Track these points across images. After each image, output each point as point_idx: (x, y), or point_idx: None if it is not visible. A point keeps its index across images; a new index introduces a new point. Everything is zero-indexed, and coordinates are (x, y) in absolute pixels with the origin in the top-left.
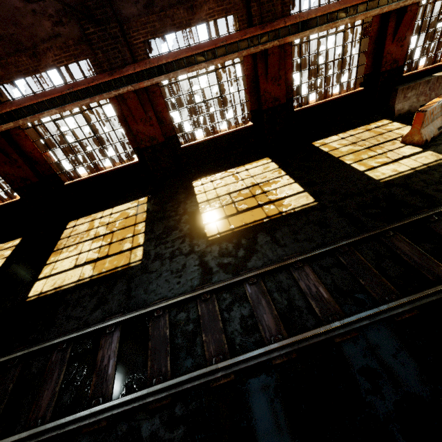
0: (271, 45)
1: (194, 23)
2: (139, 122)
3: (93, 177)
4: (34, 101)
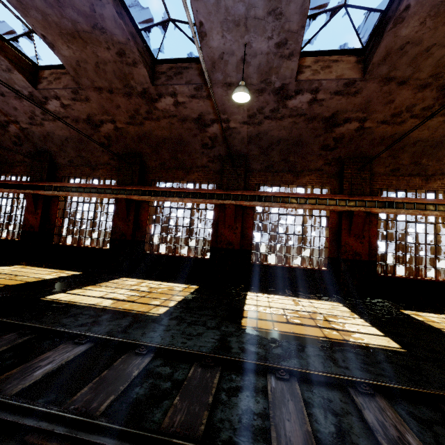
0: (357, 209)
1: (296, 184)
2: (226, 227)
3: (167, 256)
4: (169, 189)
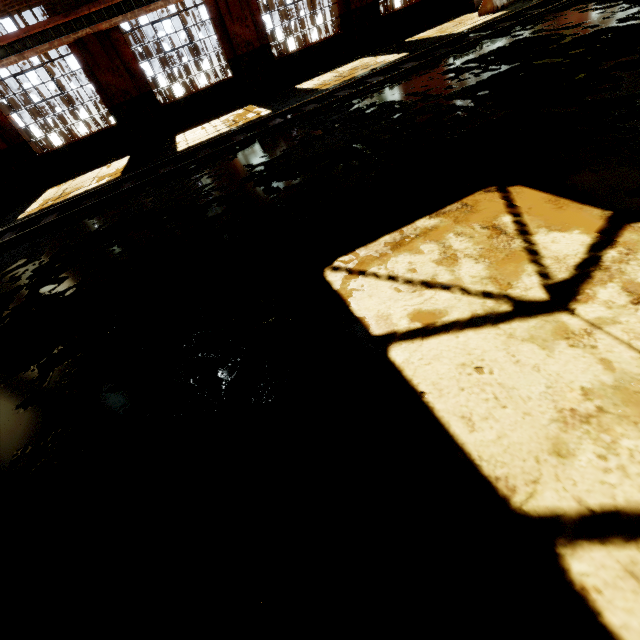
0: None
1: None
2: (235, 23)
3: (189, 98)
4: None
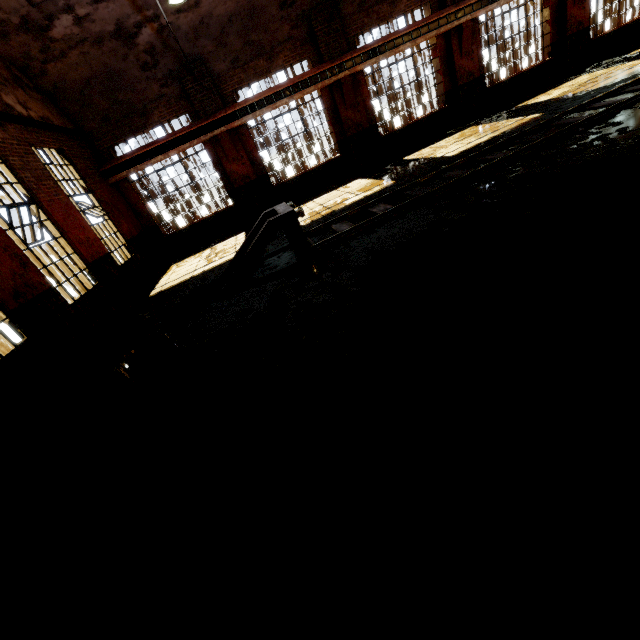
0: None
1: None
2: (462, 57)
3: (405, 128)
4: (396, 36)
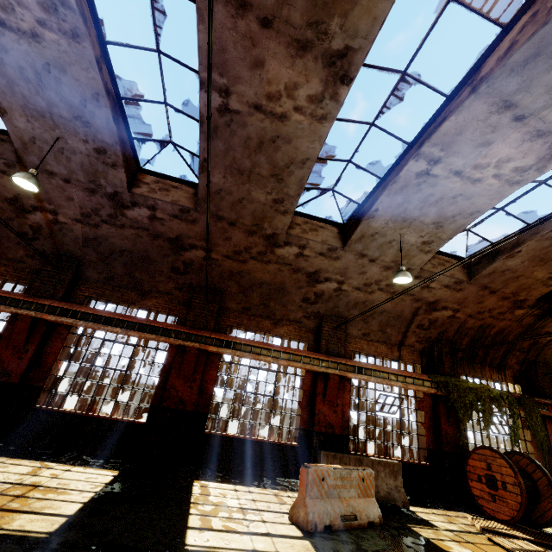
0: (192, 345)
1: (139, 305)
2: (10, 348)
3: None
4: None
